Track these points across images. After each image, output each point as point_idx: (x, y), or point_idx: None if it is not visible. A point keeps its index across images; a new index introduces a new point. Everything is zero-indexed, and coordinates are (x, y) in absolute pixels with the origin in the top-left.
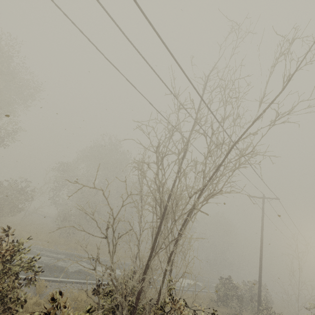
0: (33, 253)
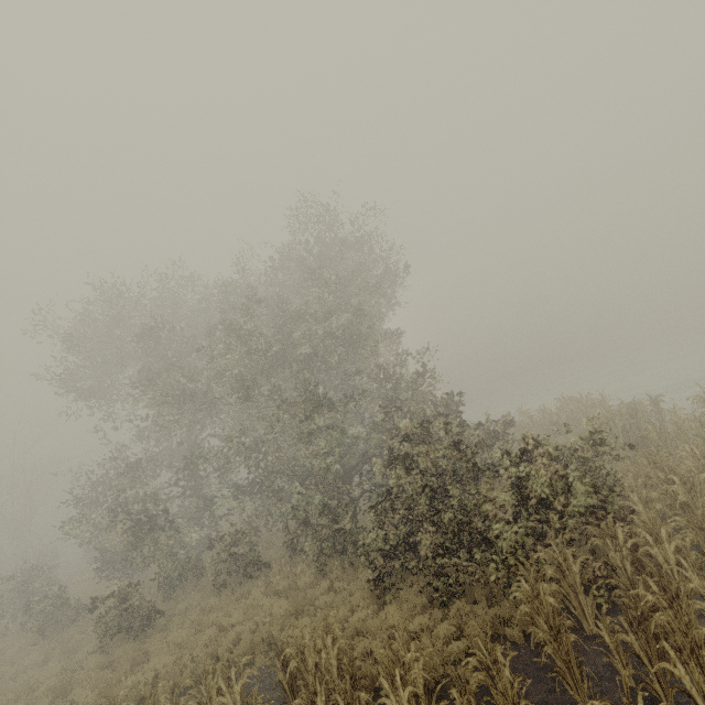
0: None
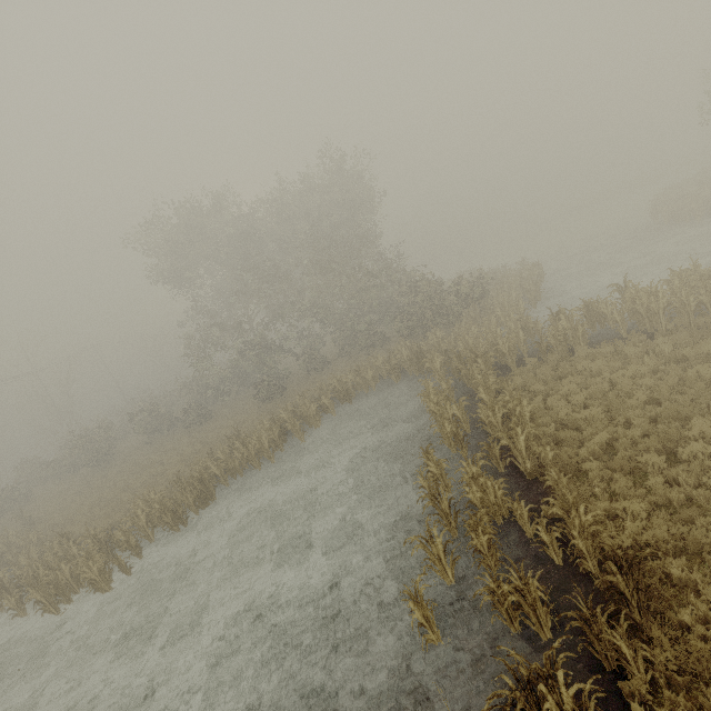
0: None
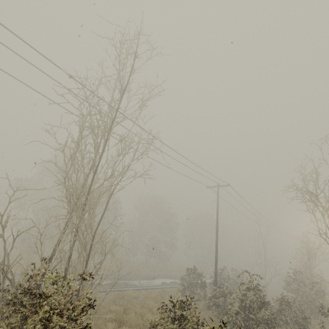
0: None
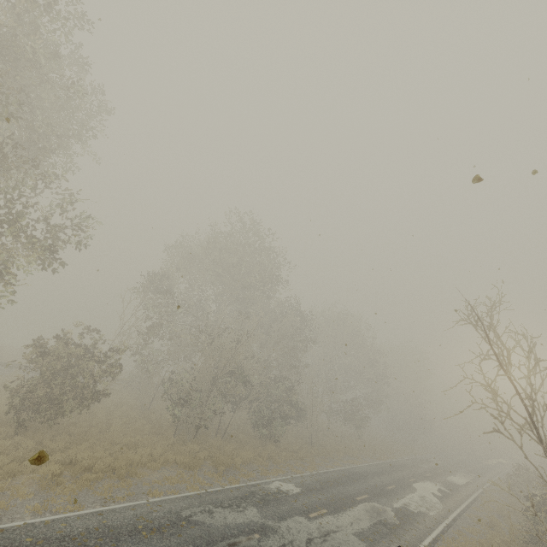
0: (214, 536)
